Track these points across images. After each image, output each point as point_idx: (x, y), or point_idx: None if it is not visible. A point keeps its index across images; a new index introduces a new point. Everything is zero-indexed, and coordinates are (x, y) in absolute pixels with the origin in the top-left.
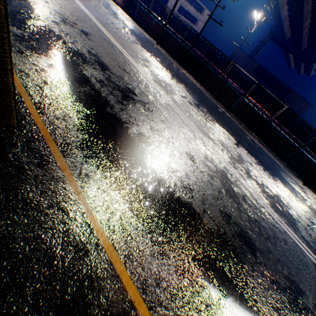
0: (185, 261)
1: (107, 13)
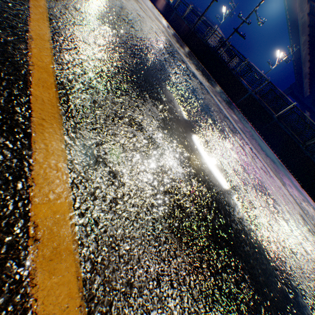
0: (127, 48)
1: (146, 1)
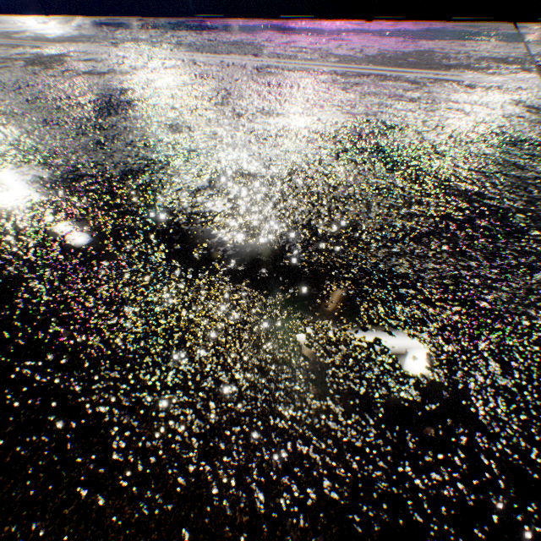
0: None
1: None
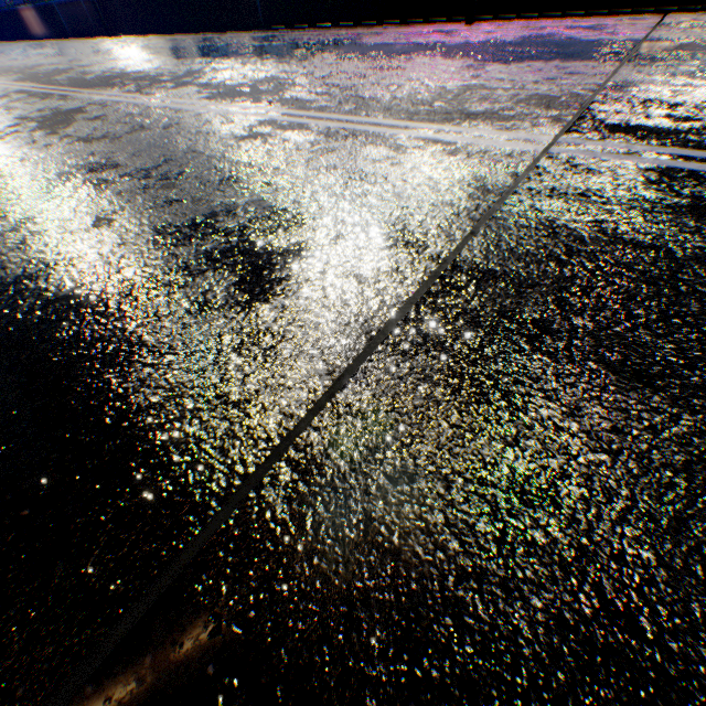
0: None
1: None
